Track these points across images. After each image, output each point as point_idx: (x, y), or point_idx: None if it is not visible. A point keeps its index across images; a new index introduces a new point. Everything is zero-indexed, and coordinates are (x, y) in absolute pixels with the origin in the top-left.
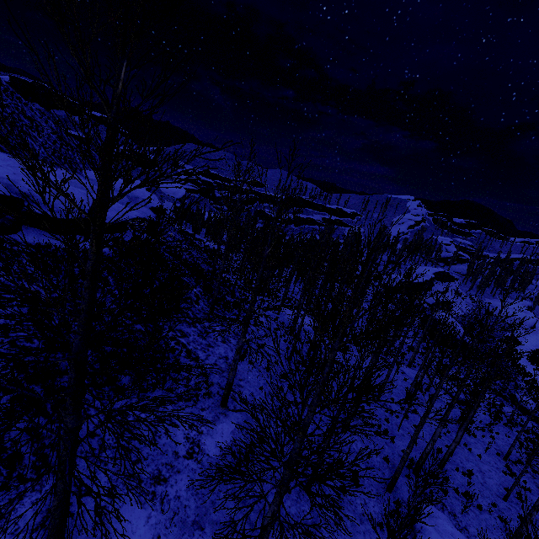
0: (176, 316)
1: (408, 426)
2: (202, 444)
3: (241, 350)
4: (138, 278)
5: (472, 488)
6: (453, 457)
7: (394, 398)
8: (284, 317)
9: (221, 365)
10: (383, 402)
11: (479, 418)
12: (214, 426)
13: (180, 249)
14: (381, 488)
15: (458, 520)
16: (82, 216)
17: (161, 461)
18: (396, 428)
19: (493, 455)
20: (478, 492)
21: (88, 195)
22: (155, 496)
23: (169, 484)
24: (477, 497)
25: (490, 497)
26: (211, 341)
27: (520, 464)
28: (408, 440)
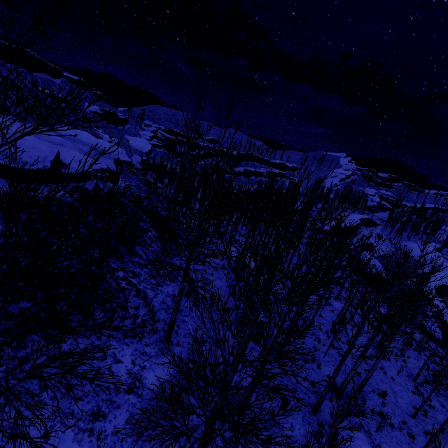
0: (129, 258)
1: (333, 353)
2: (144, 378)
3: (182, 293)
4: (96, 223)
5: (386, 408)
6: (370, 380)
7: (322, 328)
8: (230, 257)
9: (168, 303)
10: (312, 332)
11: (393, 344)
12: (157, 361)
13: (139, 197)
14: (307, 411)
15: (373, 437)
16: (45, 166)
17: (101, 398)
18: (322, 355)
19: (404, 376)
20: (391, 411)
21: (52, 148)
22: (92, 432)
23: (108, 420)
24: (390, 419)
25: (401, 415)
26: (161, 280)
27: (426, 384)
28: (333, 366)
